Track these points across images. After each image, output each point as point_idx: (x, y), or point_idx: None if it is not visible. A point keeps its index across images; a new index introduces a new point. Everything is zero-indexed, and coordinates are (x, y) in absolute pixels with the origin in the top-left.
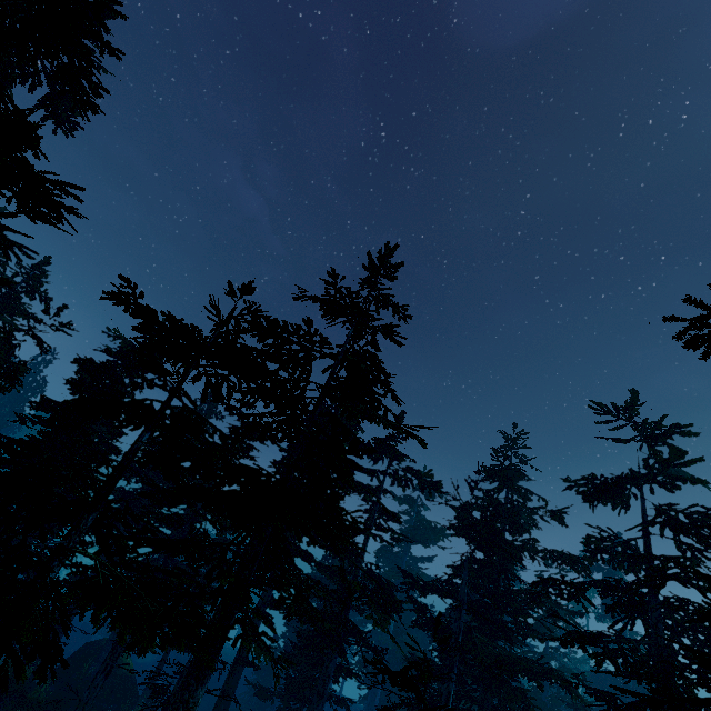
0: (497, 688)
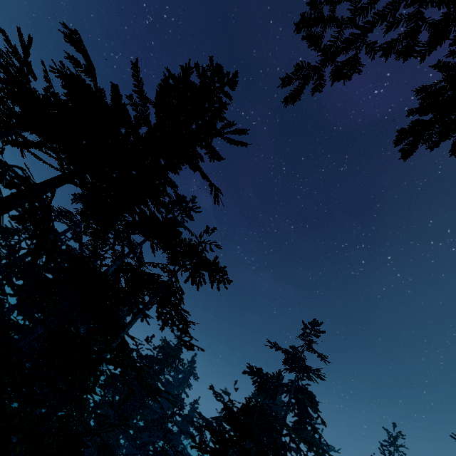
0: None
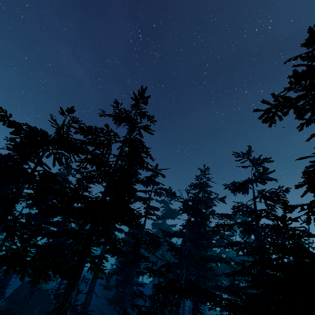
0: (201, 268)
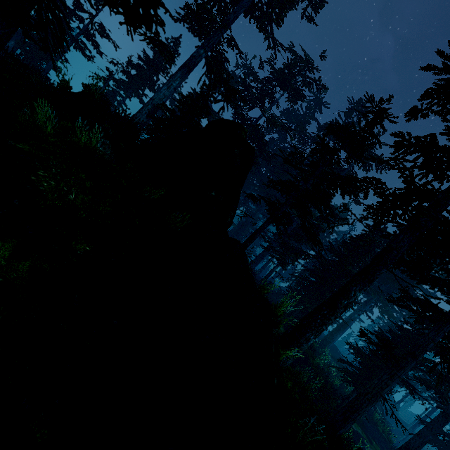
0: None
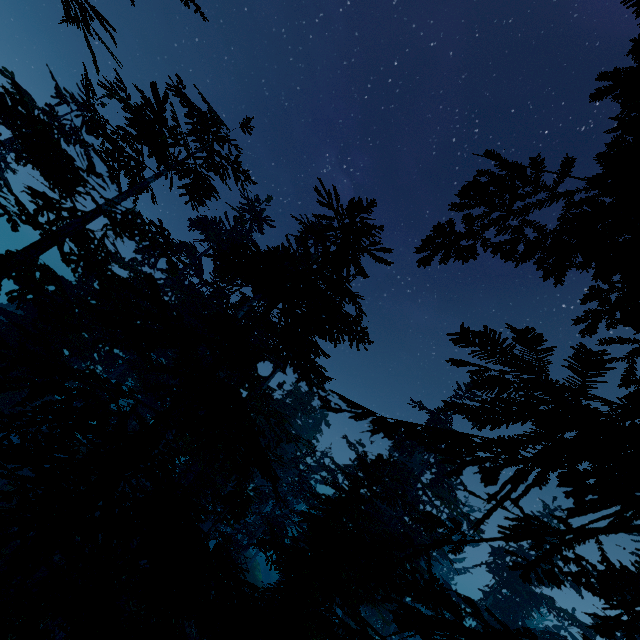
0: None
